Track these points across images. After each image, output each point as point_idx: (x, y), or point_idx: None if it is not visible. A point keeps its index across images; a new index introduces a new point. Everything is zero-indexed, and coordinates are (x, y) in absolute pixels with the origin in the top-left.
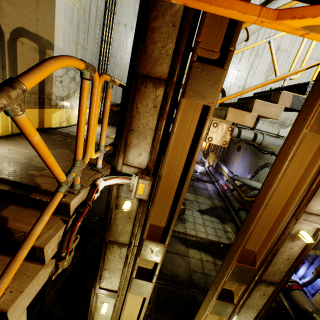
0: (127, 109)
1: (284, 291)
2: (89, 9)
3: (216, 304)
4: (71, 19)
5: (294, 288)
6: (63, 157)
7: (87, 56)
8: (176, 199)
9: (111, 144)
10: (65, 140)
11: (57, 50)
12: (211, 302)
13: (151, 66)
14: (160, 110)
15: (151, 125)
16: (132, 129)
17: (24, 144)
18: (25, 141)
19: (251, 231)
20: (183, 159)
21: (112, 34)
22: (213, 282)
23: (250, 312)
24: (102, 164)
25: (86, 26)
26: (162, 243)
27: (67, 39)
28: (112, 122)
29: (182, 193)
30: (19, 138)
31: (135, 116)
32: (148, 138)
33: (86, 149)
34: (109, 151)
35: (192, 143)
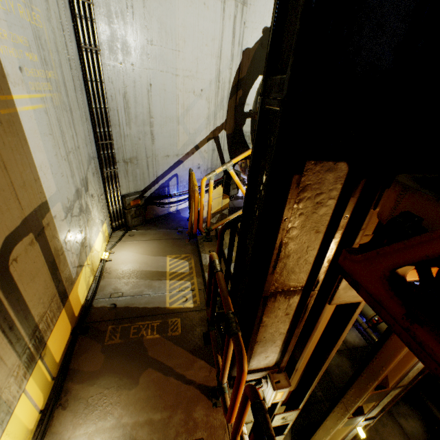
0: (252, 332)
1: (372, 327)
2: (62, 76)
3: (348, 421)
4: (49, 129)
5: (381, 321)
6: (164, 399)
7: (83, 155)
8: (307, 368)
9: (217, 348)
10: (127, 336)
11: (52, 202)
12: (342, 420)
13: (283, 280)
14: (293, 315)
15: (282, 330)
16: (255, 341)
17: (93, 400)
18: (87, 389)
19: (389, 369)
20: (317, 337)
21: (104, 90)
22: (340, 401)
23: (376, 409)
24: (214, 376)
25: (68, 110)
26: (295, 409)
27: (56, 167)
28: (142, 221)
29: (320, 371)
30: (71, 385)
31: (260, 330)
32: (277, 342)
33: (236, 437)
34: (196, 326)
35: (328, 322)
